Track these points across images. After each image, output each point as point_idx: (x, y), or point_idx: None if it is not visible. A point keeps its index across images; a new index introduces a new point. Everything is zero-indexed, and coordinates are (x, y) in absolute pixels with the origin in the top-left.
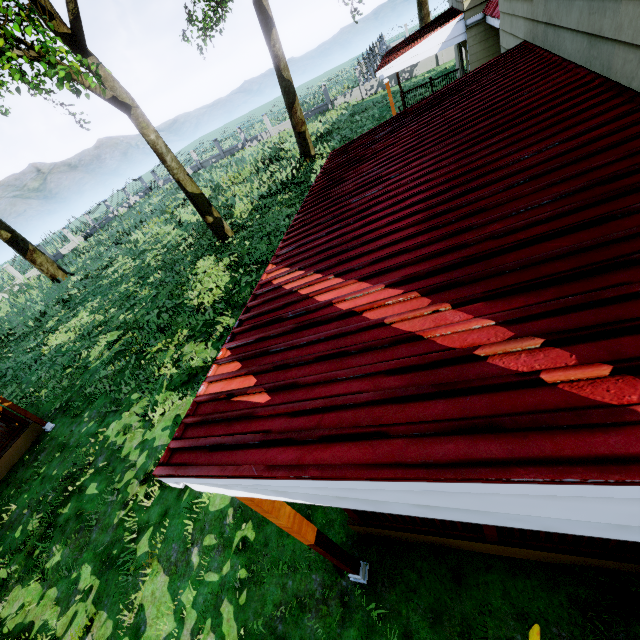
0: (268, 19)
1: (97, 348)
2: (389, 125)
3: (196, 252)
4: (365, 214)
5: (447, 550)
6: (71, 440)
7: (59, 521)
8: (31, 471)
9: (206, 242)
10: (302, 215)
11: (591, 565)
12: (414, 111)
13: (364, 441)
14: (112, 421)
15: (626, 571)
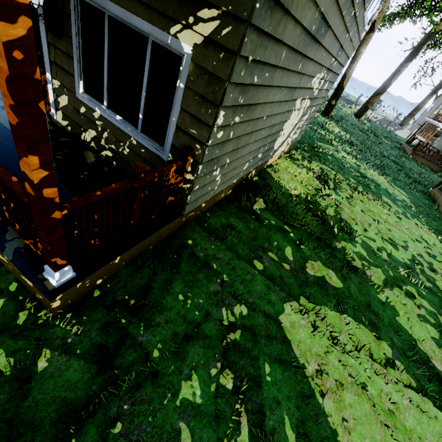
0: (415, 56)
1: None
2: None
3: None
4: None
5: None
6: None
7: (320, 156)
8: None
9: None
10: None
11: None
12: None
13: None
14: (317, 141)
15: None
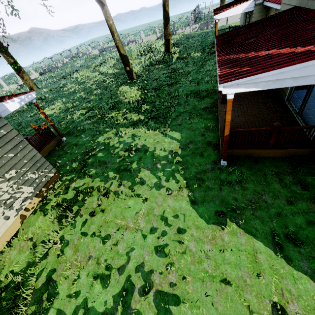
0: None
1: (75, 115)
2: (244, 27)
3: (117, 84)
4: (254, 43)
5: (252, 157)
6: (79, 142)
7: (88, 163)
8: (62, 152)
9: (121, 80)
10: (220, 48)
11: (295, 154)
12: (254, 23)
13: (288, 63)
14: (99, 136)
15: (304, 155)
